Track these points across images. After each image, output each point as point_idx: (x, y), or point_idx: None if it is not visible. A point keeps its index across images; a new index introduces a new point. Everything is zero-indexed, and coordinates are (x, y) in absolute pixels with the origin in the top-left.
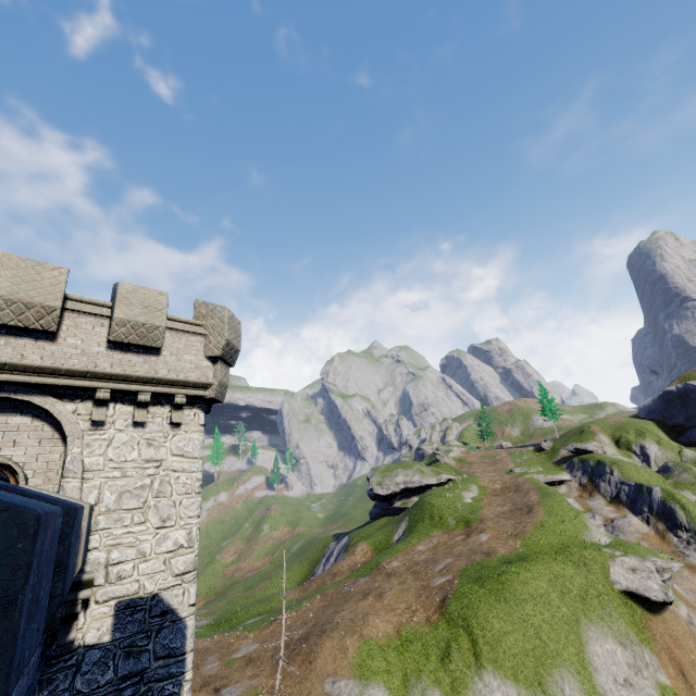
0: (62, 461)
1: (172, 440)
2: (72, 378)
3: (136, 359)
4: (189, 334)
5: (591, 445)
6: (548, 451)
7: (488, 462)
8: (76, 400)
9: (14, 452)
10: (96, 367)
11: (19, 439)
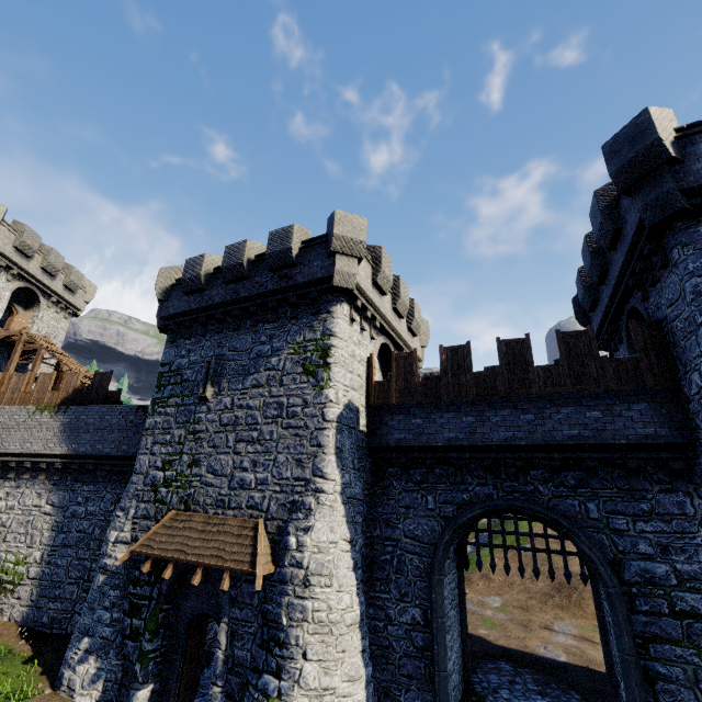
0: None
1: None
2: None
3: None
4: None
5: None
6: None
7: None
8: None
9: None
10: None
11: None
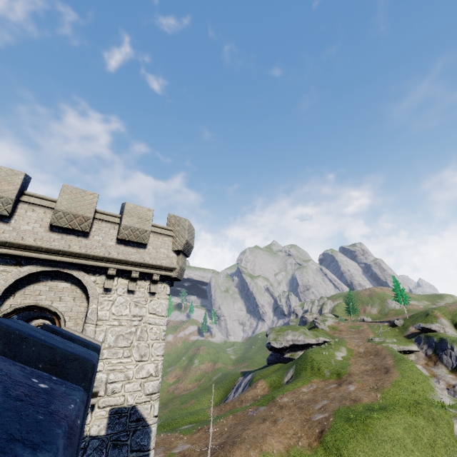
0: (85, 312)
1: (149, 303)
2: (95, 261)
3: (132, 250)
4: (164, 235)
5: (434, 325)
6: (400, 327)
7: (354, 331)
8: (96, 274)
9: (59, 305)
10: (109, 254)
11: (62, 297)
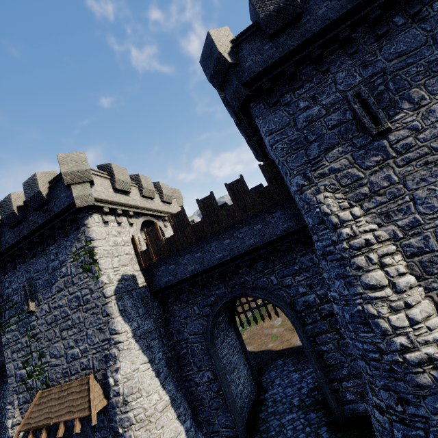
0: None
1: None
2: None
3: None
4: None
5: None
6: None
7: None
8: None
9: None
10: None
11: None
